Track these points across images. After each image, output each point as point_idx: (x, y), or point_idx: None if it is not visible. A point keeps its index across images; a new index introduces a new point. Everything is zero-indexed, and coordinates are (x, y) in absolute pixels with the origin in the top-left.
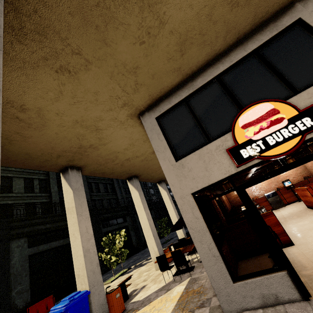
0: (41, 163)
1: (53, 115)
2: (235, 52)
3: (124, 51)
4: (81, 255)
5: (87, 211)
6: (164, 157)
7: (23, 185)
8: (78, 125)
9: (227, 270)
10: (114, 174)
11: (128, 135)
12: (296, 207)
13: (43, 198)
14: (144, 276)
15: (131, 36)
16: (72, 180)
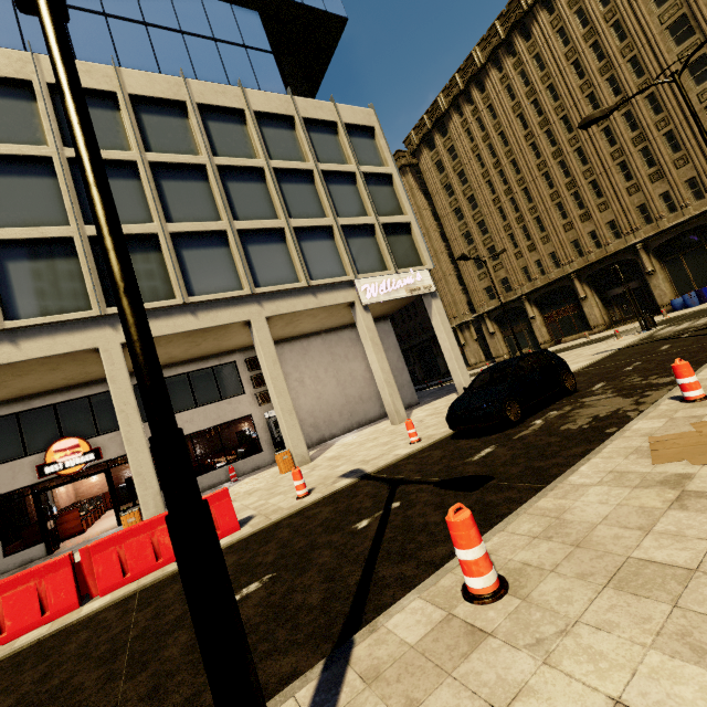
0: None
1: None
2: (76, 391)
3: None
4: None
5: None
6: None
7: None
8: None
9: (3, 551)
10: None
11: None
12: None
13: None
14: None
15: None
16: None
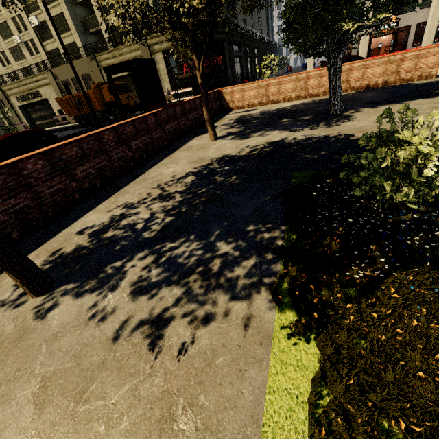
0: None
1: None
2: None
3: None
4: None
5: None
6: None
7: None
8: None
9: None
10: None
11: None
12: None
13: None
14: None
15: None
16: None
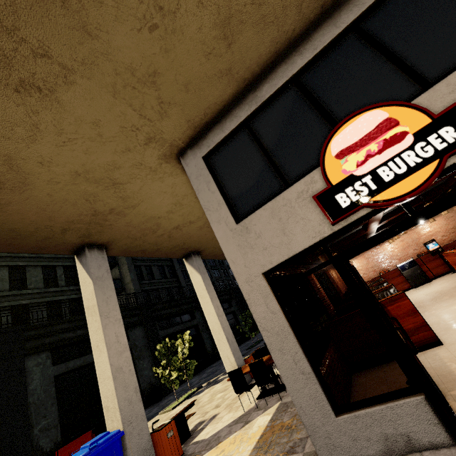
0: (40, 243)
1: (34, 165)
2: (321, 31)
3: (126, 44)
4: (110, 376)
5: (117, 309)
6: (219, 219)
7: (41, 277)
8: (81, 180)
9: (325, 395)
10: (161, 251)
11: (169, 189)
12: (448, 281)
13: (72, 293)
14: (217, 399)
15: (131, 16)
16: (92, 265)
